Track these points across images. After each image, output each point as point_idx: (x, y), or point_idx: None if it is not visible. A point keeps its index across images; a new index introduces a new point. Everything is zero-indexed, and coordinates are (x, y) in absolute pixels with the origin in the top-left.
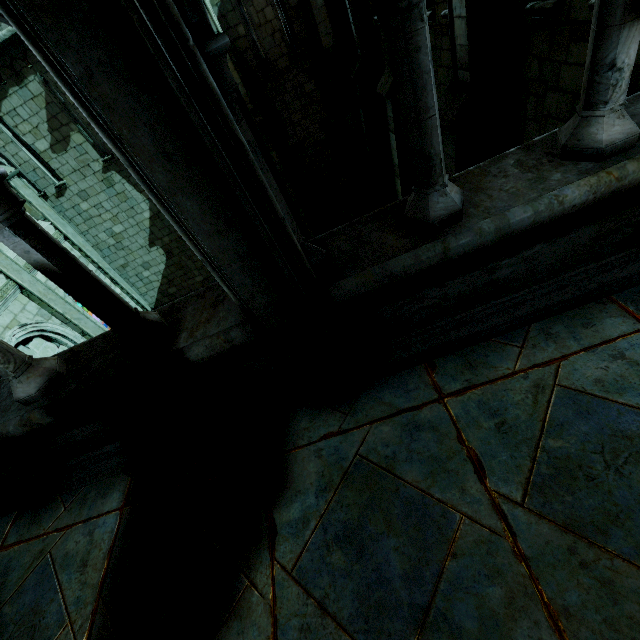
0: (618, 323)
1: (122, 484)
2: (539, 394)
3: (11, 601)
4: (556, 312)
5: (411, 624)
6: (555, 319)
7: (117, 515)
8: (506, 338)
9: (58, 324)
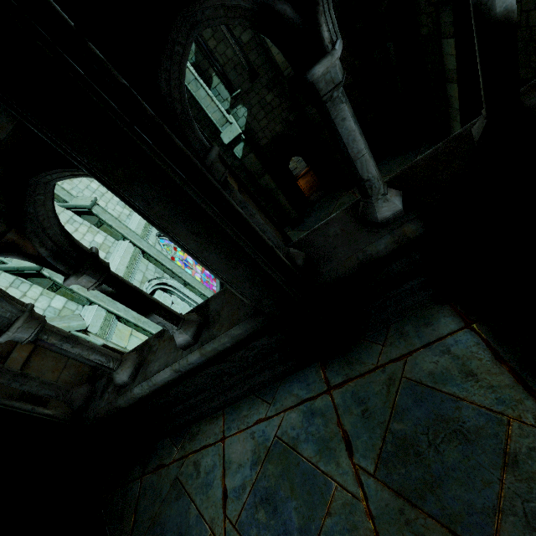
0: None
1: (443, 311)
2: None
3: (395, 419)
4: None
5: None
6: None
7: (468, 332)
8: None
9: (169, 278)
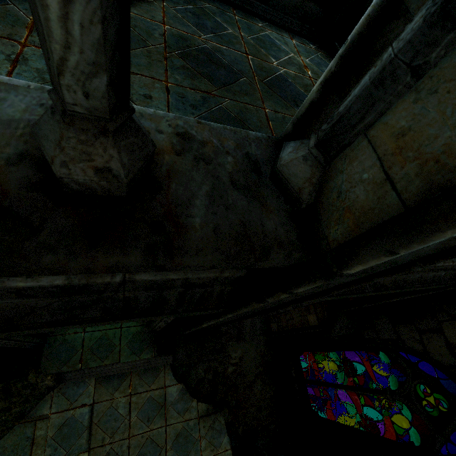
0: (287, 35)
1: None
2: (261, 31)
3: None
4: (275, 24)
5: (211, 33)
6: (274, 26)
7: None
8: (259, 20)
9: None
